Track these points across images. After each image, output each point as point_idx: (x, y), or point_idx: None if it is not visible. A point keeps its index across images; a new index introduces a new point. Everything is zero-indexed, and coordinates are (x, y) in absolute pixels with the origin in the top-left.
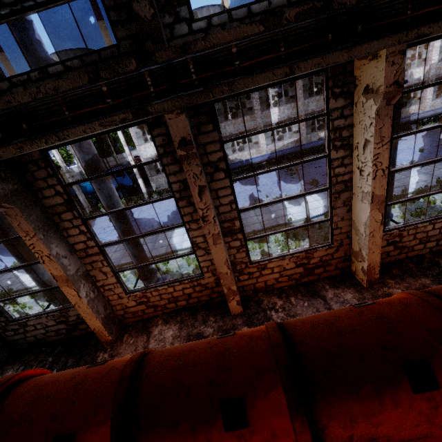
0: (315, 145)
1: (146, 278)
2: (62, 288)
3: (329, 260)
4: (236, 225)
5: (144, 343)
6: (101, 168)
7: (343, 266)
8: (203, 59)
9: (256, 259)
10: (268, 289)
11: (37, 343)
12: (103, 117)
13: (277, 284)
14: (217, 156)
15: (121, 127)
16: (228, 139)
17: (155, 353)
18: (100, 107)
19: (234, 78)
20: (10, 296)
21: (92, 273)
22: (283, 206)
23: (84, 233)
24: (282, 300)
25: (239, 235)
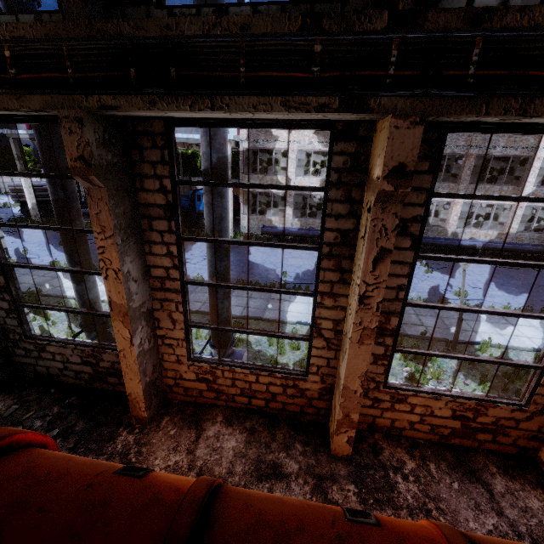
0: (465, 244)
1: (218, 345)
2: (114, 322)
3: (508, 428)
4: (391, 323)
5: (190, 443)
6: (226, 176)
7: (527, 445)
8: (502, 45)
9: (394, 382)
10: (393, 432)
11: (47, 378)
12: (294, 92)
13: (410, 430)
14: (413, 212)
15: (292, 124)
16: (442, 193)
17: (232, 498)
18: (296, 75)
19: (538, 92)
20: (40, 304)
21: (158, 314)
22: (413, 310)
23: (172, 257)
24: (415, 462)
25: (388, 339)
